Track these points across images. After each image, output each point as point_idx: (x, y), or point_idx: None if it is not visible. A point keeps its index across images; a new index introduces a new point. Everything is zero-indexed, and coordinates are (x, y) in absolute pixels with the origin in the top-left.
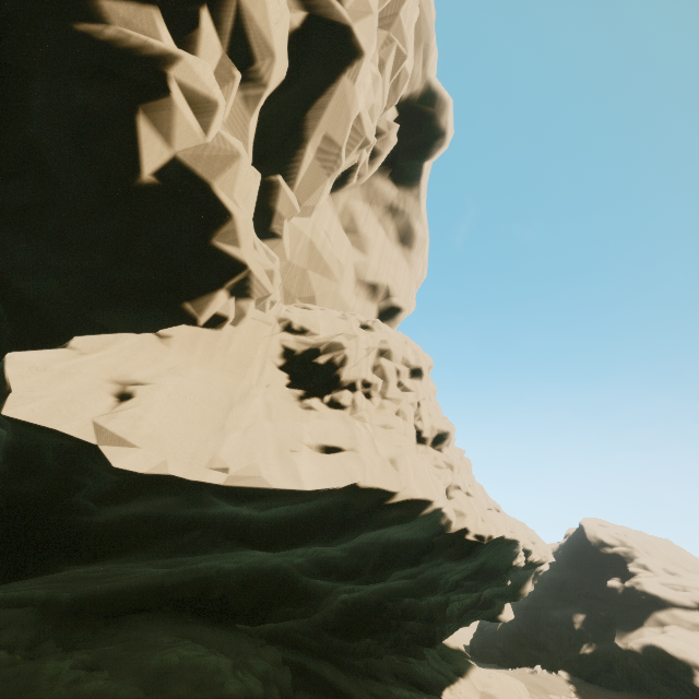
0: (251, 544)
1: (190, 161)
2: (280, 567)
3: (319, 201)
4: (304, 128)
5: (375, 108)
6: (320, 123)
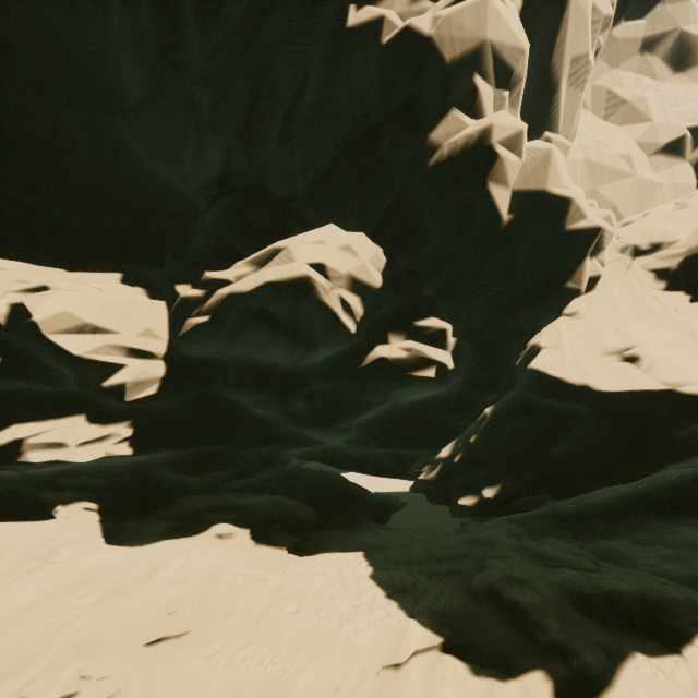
0: None
1: (523, 185)
2: None
3: (579, 119)
4: (552, 75)
5: None
6: (565, 56)
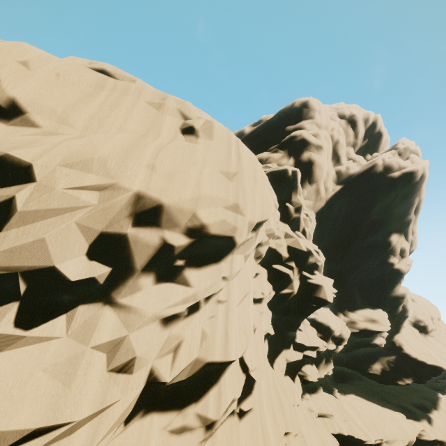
0: None
1: (404, 303)
2: None
3: None
4: None
5: None
6: None
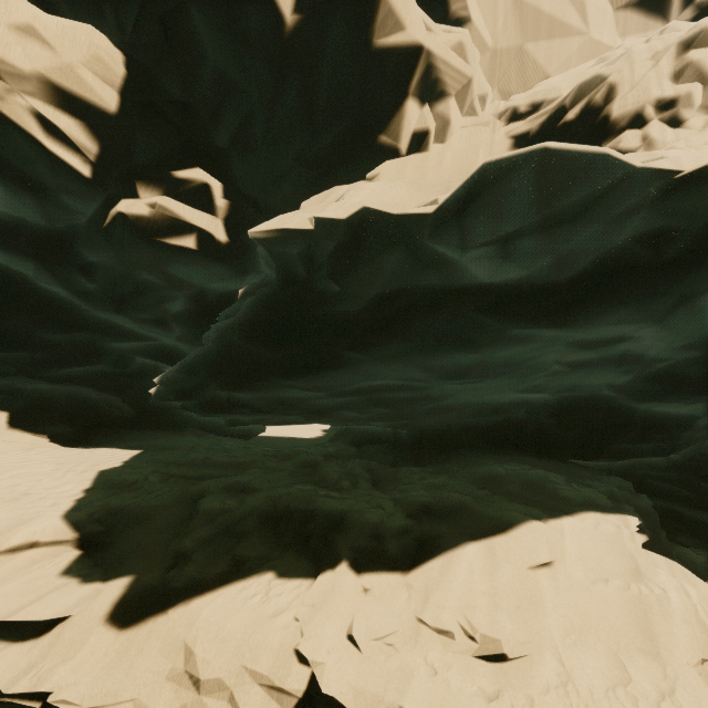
0: (519, 316)
1: None
2: (598, 396)
3: None
4: None
5: None
6: None
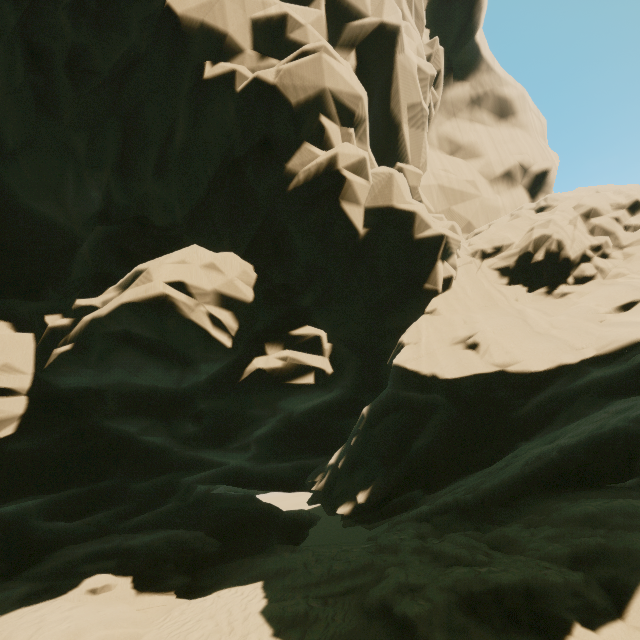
0: (621, 394)
1: (373, 203)
2: (616, 428)
3: (426, 153)
4: (393, 118)
5: (419, 49)
6: (401, 104)
